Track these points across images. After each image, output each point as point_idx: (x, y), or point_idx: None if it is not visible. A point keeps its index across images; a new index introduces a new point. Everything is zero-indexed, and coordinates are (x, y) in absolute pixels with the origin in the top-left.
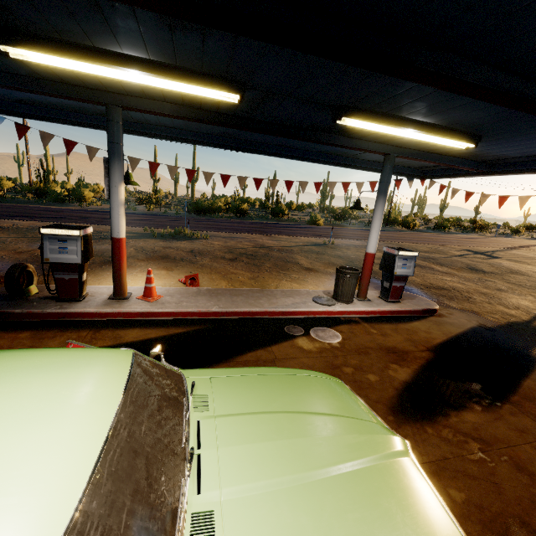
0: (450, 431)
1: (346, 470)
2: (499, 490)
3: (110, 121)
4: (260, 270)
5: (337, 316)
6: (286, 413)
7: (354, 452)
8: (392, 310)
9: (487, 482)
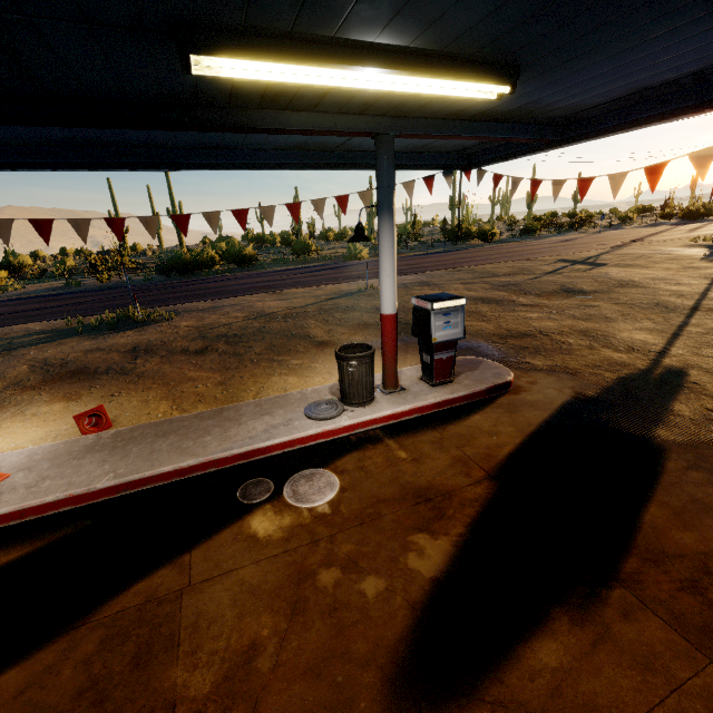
0: None
1: None
2: None
3: None
4: (240, 364)
5: (344, 434)
6: None
7: None
8: (437, 401)
9: None
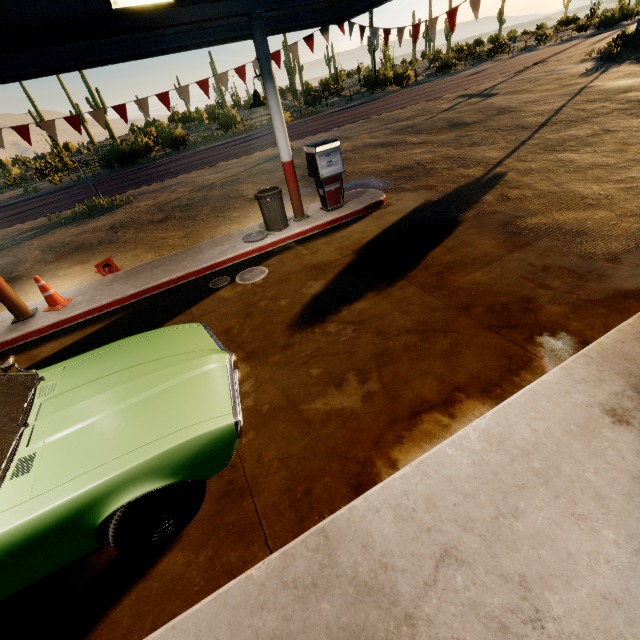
0: (336, 325)
1: (152, 393)
2: (352, 356)
3: None
4: (194, 223)
5: (270, 249)
6: (120, 371)
7: (165, 379)
8: (330, 220)
9: (345, 354)
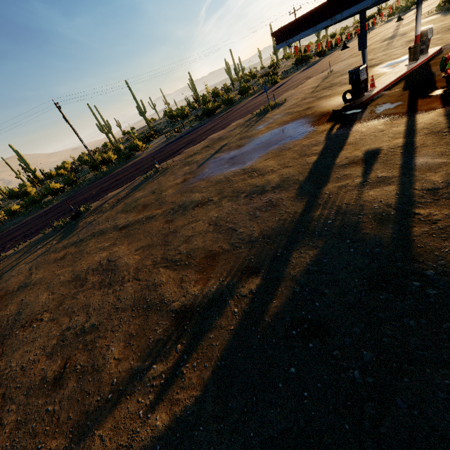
0: None
1: None
2: None
3: (365, 15)
4: None
5: (421, 64)
6: None
7: None
8: (433, 54)
9: None
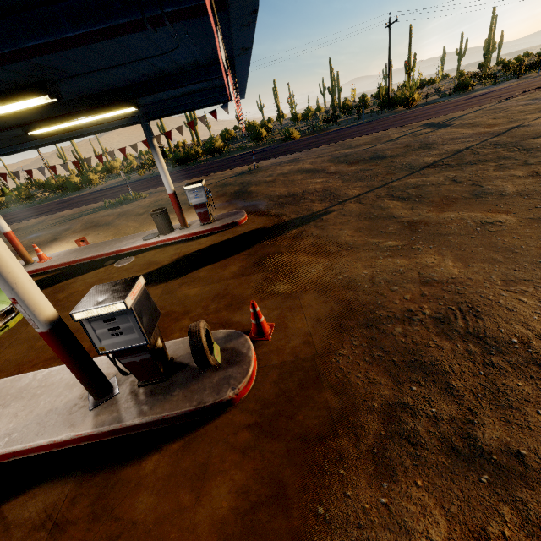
0: None
1: None
2: None
3: None
4: (151, 219)
5: (153, 246)
6: None
7: None
8: (194, 232)
9: None
